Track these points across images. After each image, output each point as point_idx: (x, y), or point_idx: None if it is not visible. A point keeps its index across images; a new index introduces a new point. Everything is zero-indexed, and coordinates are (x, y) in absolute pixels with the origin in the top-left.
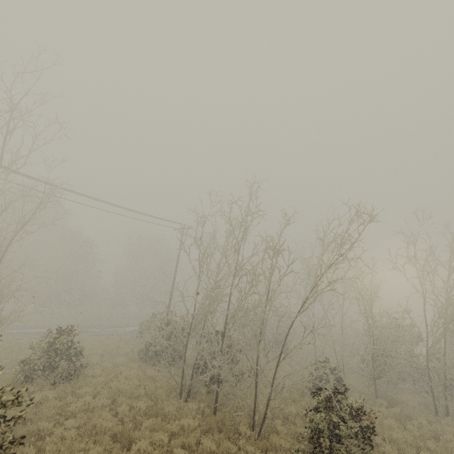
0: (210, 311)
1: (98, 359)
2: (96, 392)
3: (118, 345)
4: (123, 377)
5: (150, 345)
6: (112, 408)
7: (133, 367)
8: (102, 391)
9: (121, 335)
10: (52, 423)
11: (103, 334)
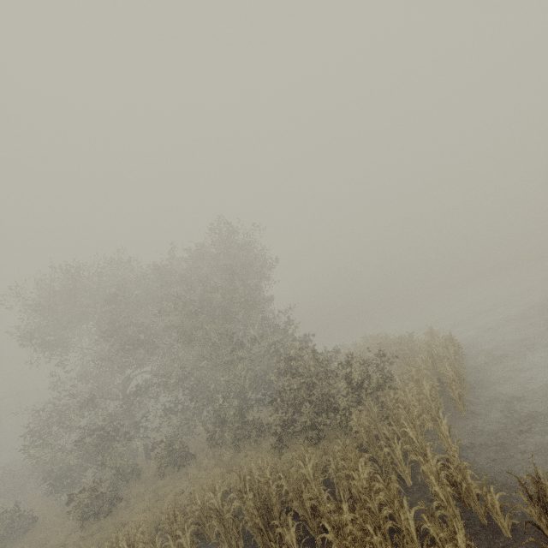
0: None
1: None
2: None
3: None
4: None
5: None
6: None
7: None
8: None
9: None
10: None
11: None
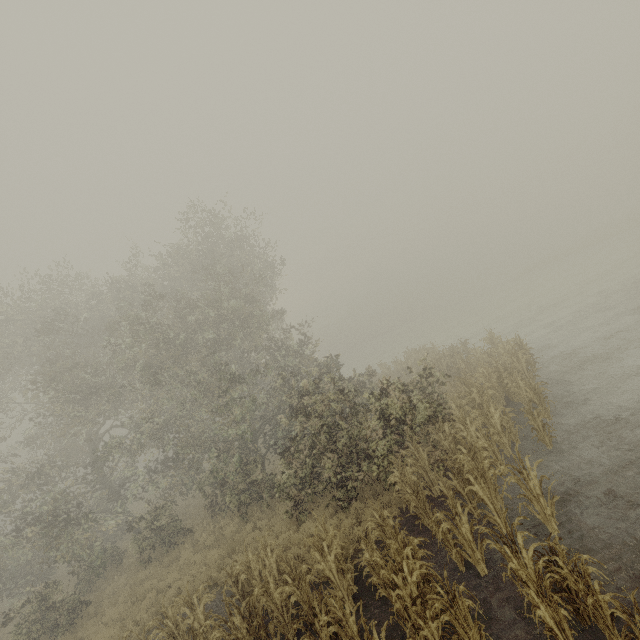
0: None
1: None
2: None
3: None
4: None
5: None
6: None
7: None
8: None
9: None
10: None
11: None
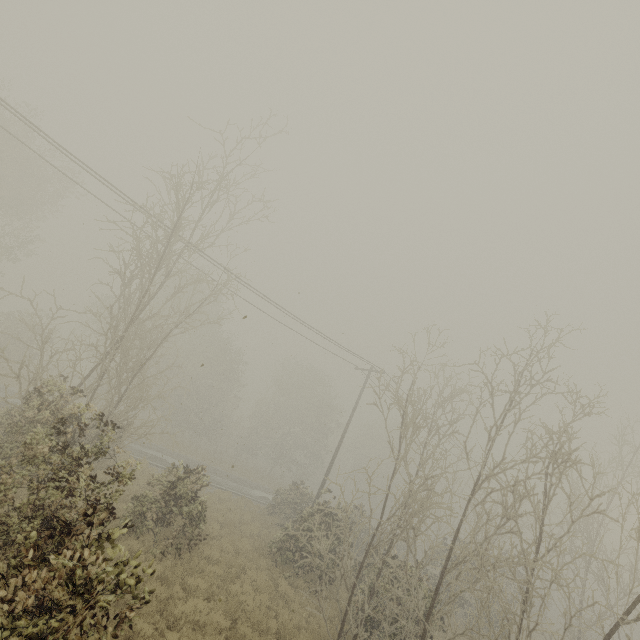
0: (413, 528)
1: (217, 529)
2: (209, 591)
3: (241, 515)
4: (247, 580)
5: (289, 537)
6: (228, 636)
7: (259, 564)
8: (216, 593)
9: (247, 501)
10: (151, 626)
11: (224, 488)
